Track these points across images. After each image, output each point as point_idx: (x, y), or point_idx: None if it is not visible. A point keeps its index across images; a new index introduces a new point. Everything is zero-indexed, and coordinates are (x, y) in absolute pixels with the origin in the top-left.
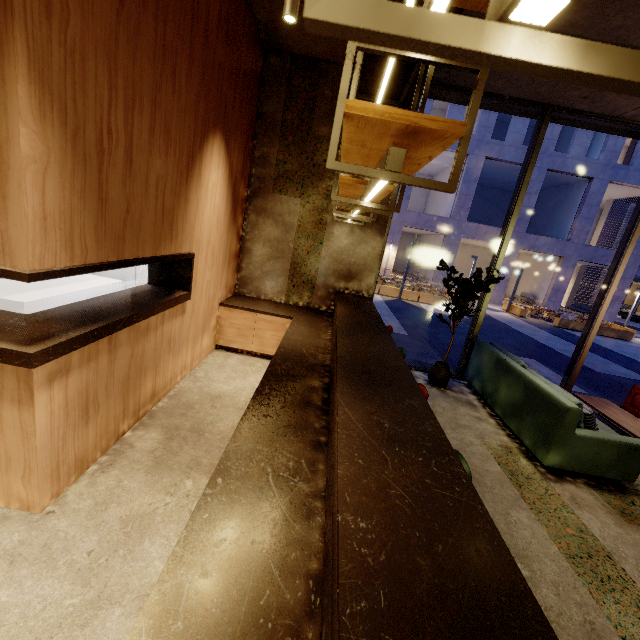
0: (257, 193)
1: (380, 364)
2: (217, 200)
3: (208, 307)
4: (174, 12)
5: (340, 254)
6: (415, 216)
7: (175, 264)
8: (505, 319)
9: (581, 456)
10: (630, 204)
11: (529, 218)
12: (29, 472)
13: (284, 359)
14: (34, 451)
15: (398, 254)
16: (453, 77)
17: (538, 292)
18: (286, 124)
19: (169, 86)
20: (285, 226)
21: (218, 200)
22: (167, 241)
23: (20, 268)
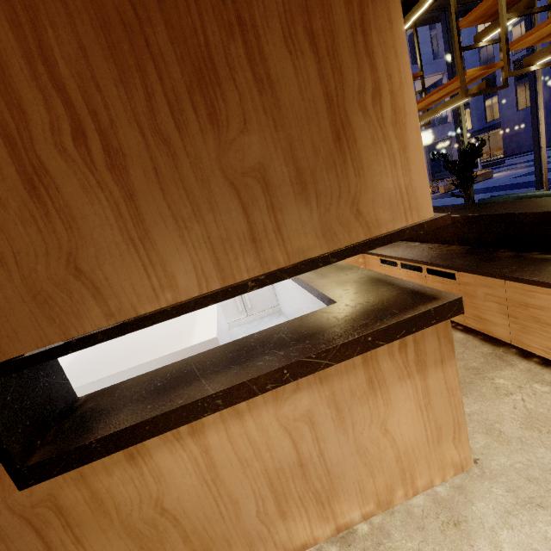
0: None
1: None
2: None
3: None
4: None
5: None
6: None
7: None
8: None
9: None
10: (430, 91)
11: None
12: (458, 430)
13: (445, 260)
14: (460, 405)
15: None
16: None
17: None
18: None
19: None
20: None
21: None
22: None
23: (426, 217)
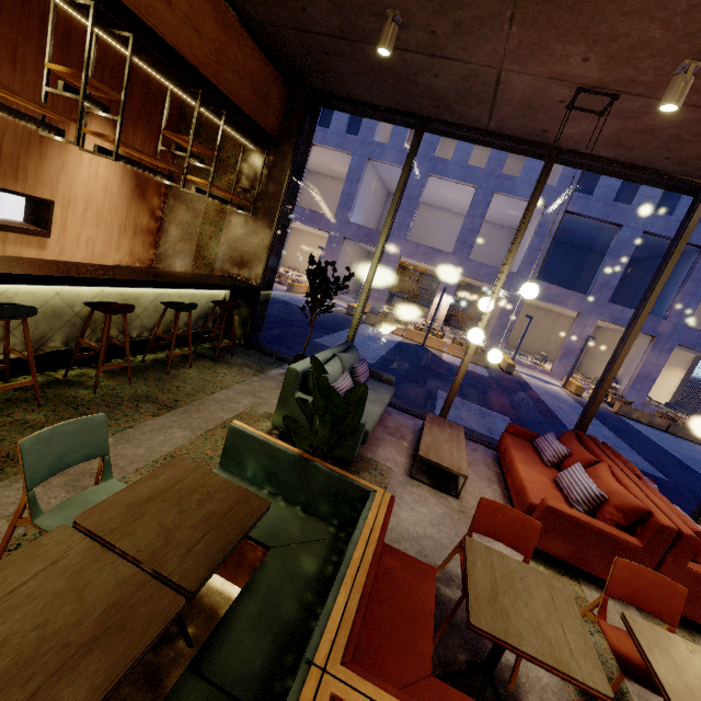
0: (176, 181)
1: (77, 270)
2: (103, 171)
3: (93, 260)
4: (12, 16)
5: (236, 242)
6: (476, 266)
7: (40, 208)
8: (545, 390)
9: (300, 420)
10: None
11: (614, 285)
12: None
13: None
14: None
15: (469, 311)
16: (327, 87)
17: (622, 376)
18: (202, 124)
19: (7, 65)
20: (195, 212)
21: (105, 171)
22: (9, 179)
23: None
